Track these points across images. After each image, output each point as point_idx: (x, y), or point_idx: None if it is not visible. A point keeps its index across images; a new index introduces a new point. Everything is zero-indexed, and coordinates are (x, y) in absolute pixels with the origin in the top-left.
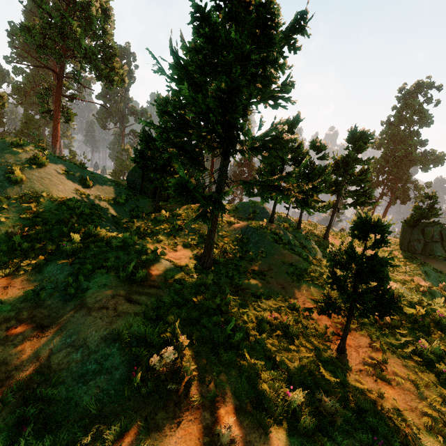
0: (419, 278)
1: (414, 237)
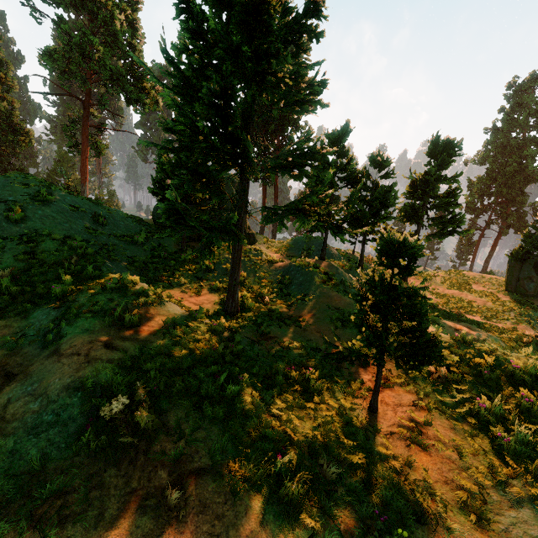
0: (526, 326)
1: (525, 274)
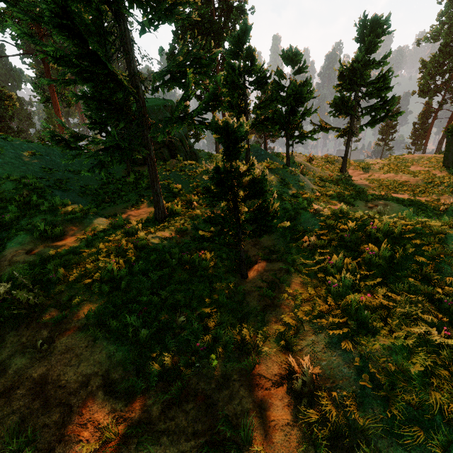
0: (451, 196)
1: None
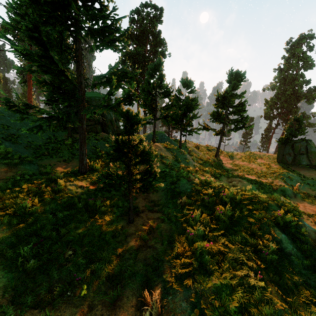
0: (280, 181)
1: (286, 151)
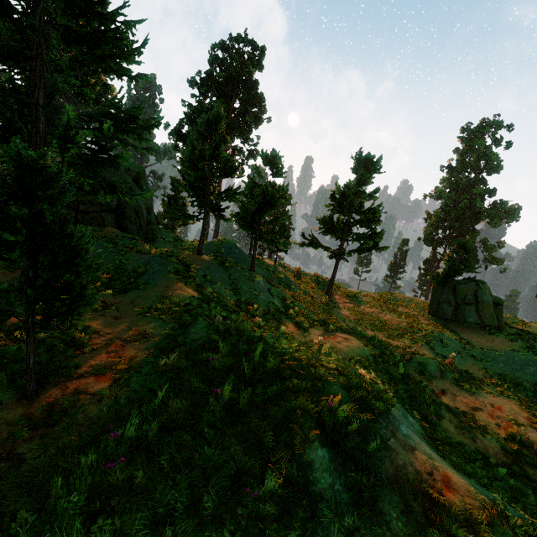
0: (424, 346)
1: (444, 297)
